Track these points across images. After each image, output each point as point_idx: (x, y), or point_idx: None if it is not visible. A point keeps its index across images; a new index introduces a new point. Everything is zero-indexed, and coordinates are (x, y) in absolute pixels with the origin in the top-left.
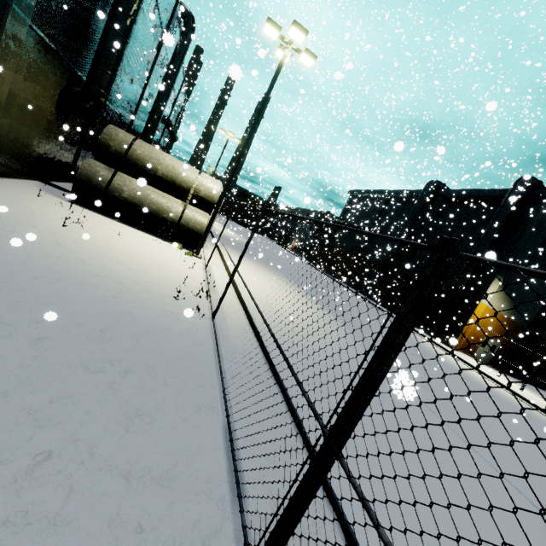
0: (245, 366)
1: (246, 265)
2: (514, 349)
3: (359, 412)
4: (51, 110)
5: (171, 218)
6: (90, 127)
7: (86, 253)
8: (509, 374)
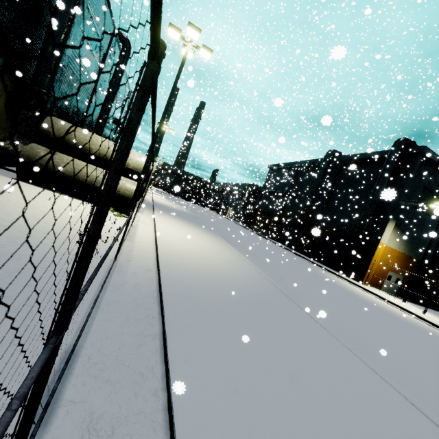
0: (129, 296)
1: (175, 224)
2: (413, 279)
3: (76, 282)
4: (0, 107)
5: None
6: (41, 123)
7: (2, 211)
8: (415, 302)
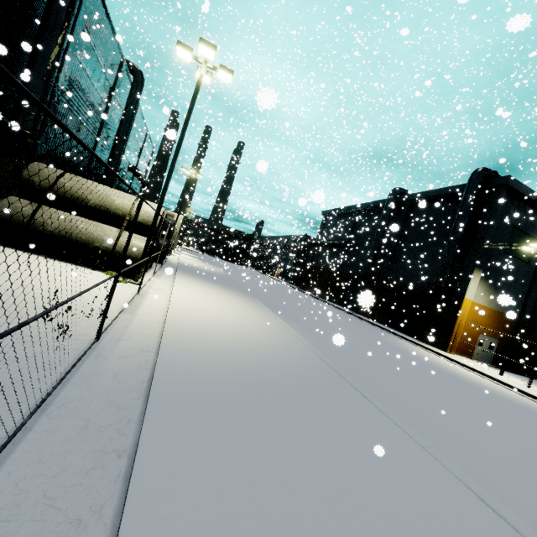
0: (102, 391)
1: (200, 289)
2: (511, 342)
3: None
4: None
5: (105, 247)
6: None
7: None
8: (516, 372)
